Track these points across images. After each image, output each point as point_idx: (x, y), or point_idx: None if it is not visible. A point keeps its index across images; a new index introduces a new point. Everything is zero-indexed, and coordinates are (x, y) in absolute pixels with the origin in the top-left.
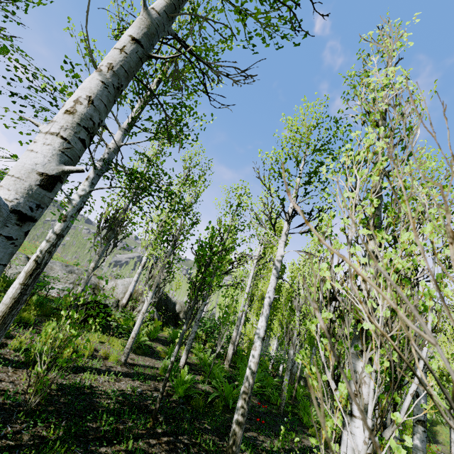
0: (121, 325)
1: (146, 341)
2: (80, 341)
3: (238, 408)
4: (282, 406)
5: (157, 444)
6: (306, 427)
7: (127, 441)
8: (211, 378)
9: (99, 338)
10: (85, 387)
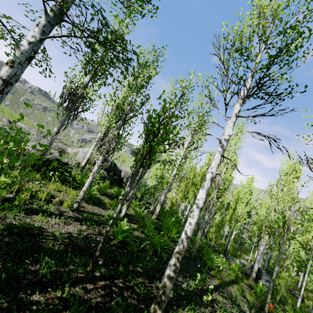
0: (79, 180)
1: (97, 194)
2: (39, 188)
3: (171, 265)
4: (194, 252)
5: (93, 289)
6: (208, 268)
7: (64, 286)
8: (144, 227)
9: (58, 188)
10: (34, 228)
